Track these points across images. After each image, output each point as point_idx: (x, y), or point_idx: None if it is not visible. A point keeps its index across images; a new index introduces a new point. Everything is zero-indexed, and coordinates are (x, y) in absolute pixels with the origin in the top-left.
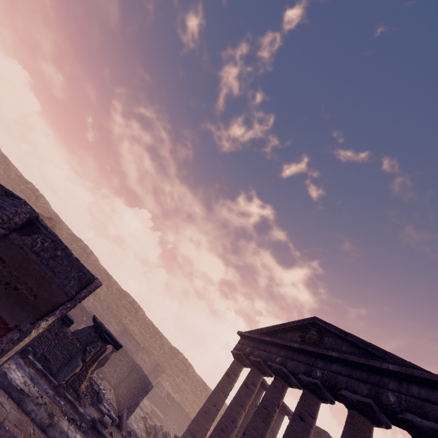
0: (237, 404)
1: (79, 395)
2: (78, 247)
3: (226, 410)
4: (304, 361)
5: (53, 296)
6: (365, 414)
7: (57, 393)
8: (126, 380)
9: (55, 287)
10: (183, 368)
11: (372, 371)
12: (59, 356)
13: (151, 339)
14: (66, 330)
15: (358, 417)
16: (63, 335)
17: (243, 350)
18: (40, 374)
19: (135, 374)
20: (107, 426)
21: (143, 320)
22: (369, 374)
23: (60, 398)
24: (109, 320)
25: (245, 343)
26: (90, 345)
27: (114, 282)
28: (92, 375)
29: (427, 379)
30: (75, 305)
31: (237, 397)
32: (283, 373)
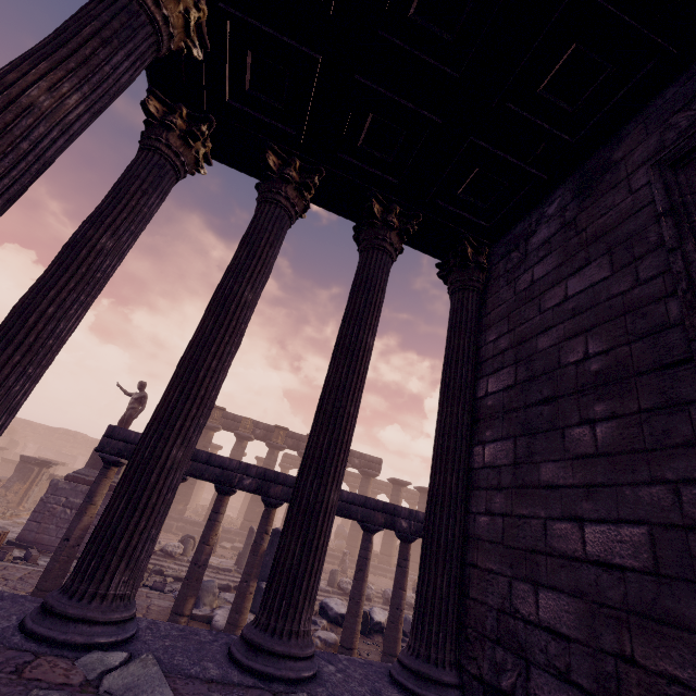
0: None
1: None
2: (60, 435)
3: None
4: None
5: None
6: None
7: None
8: None
9: None
10: None
11: None
12: None
13: None
14: None
15: None
16: None
17: None
18: None
19: None
20: None
21: None
22: None
23: None
24: None
25: None
26: None
27: None
28: None
29: None
30: None
31: None
32: None
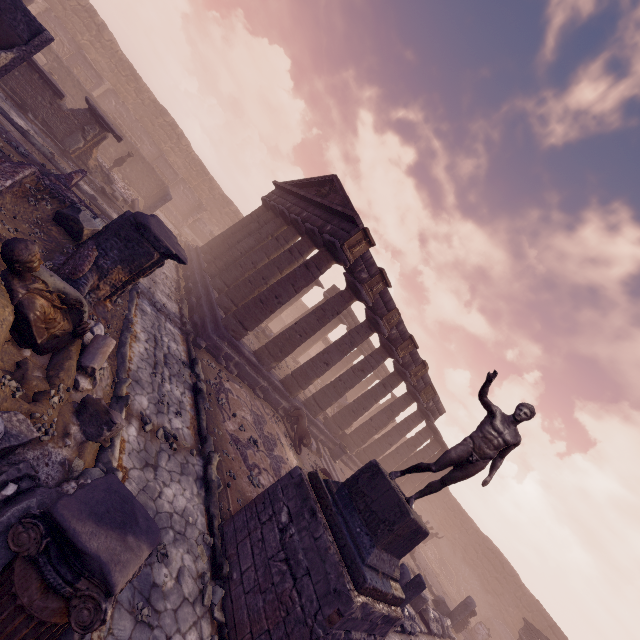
0: (246, 232)
1: (90, 170)
2: (80, 8)
3: (236, 235)
4: (302, 207)
5: (8, 36)
6: (311, 238)
7: (66, 157)
8: (155, 195)
9: (7, 27)
10: (235, 220)
11: (333, 214)
12: (60, 128)
13: (199, 179)
14: (59, 103)
15: (306, 239)
16: (59, 107)
17: (271, 198)
18: (44, 134)
19: (162, 191)
20: (118, 200)
21: (188, 153)
22: (330, 216)
23: (69, 161)
24: (140, 137)
25: (275, 193)
26: (88, 126)
27: (145, 87)
28: (114, 174)
29: (349, 216)
30: (31, 52)
31: (248, 228)
32: (284, 214)
